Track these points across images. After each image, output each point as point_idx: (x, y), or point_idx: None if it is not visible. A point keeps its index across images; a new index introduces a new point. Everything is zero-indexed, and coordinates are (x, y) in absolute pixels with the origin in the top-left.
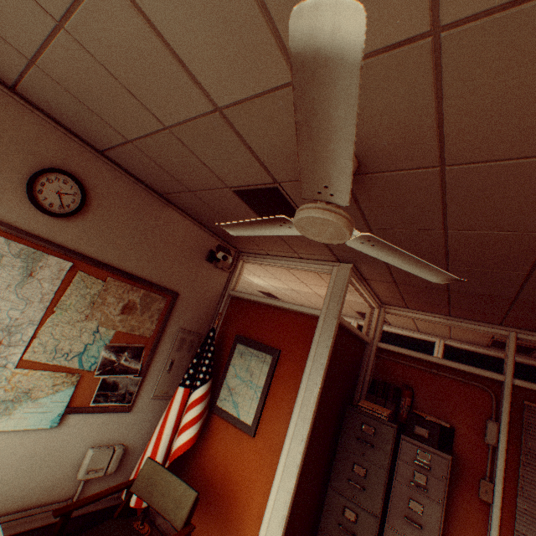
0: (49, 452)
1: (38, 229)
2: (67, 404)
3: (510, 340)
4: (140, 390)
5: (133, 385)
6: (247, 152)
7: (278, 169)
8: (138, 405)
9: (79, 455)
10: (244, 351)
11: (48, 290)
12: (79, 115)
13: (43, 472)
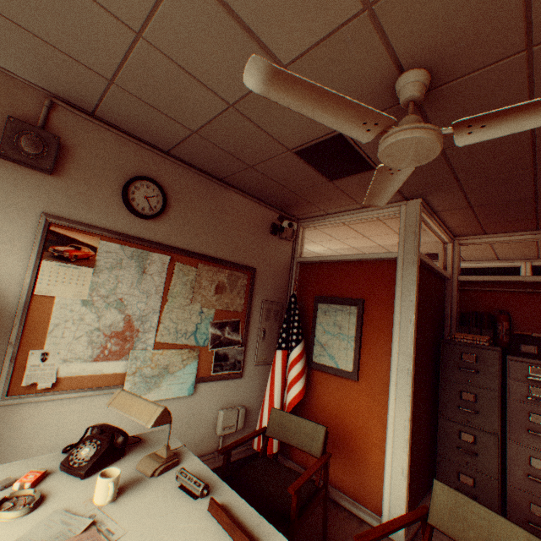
0: (192, 415)
1: (139, 233)
2: (195, 375)
3: None
4: (244, 359)
5: (239, 355)
6: None
7: None
8: (246, 372)
9: (213, 416)
10: (326, 309)
11: (159, 282)
12: (149, 121)
13: (192, 431)
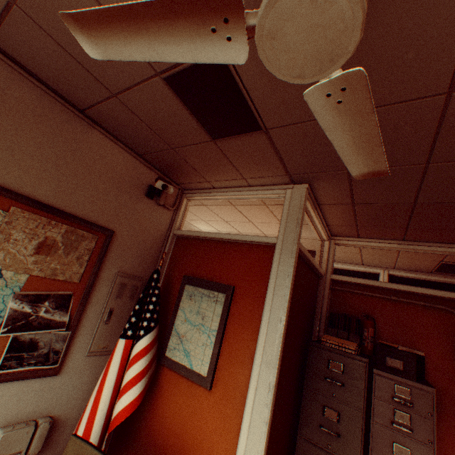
0: None
1: None
2: None
3: None
4: (70, 347)
5: (59, 342)
6: None
7: None
8: (69, 366)
9: None
10: (193, 292)
11: None
12: None
13: None
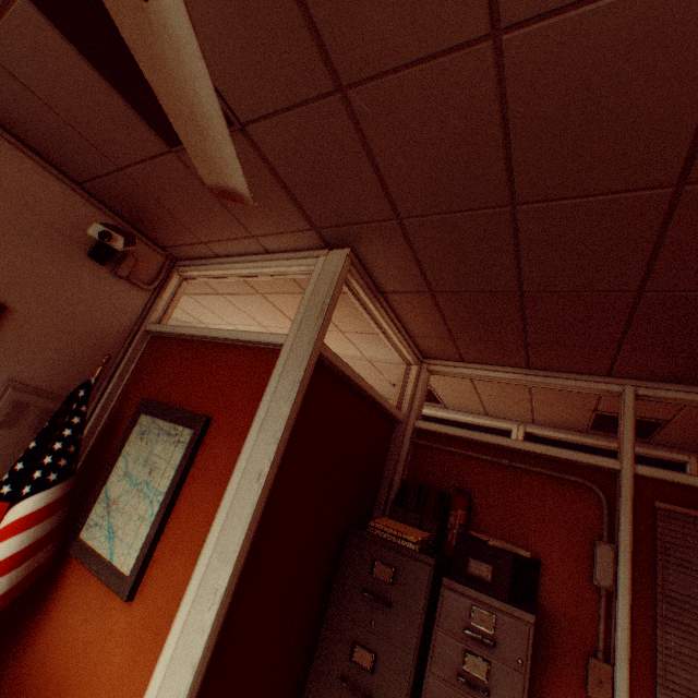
0: None
1: None
2: None
3: (626, 400)
4: None
5: None
6: None
7: None
8: None
9: None
10: (149, 427)
11: None
12: None
13: None
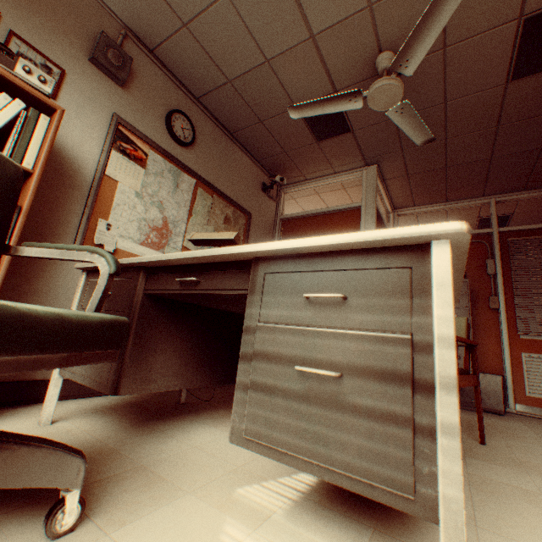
0: None
1: (175, 155)
2: None
3: (491, 204)
4: None
5: None
6: (322, 68)
7: (340, 79)
8: None
9: None
10: None
11: (187, 199)
12: (198, 66)
13: None
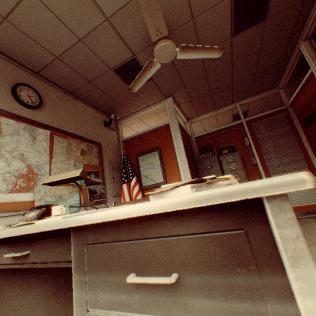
0: None
1: (27, 116)
2: (79, 202)
3: (238, 107)
4: (106, 193)
5: (102, 190)
6: (120, 40)
7: (134, 46)
8: (108, 200)
9: None
10: (143, 158)
11: (46, 146)
12: (28, 49)
13: None
